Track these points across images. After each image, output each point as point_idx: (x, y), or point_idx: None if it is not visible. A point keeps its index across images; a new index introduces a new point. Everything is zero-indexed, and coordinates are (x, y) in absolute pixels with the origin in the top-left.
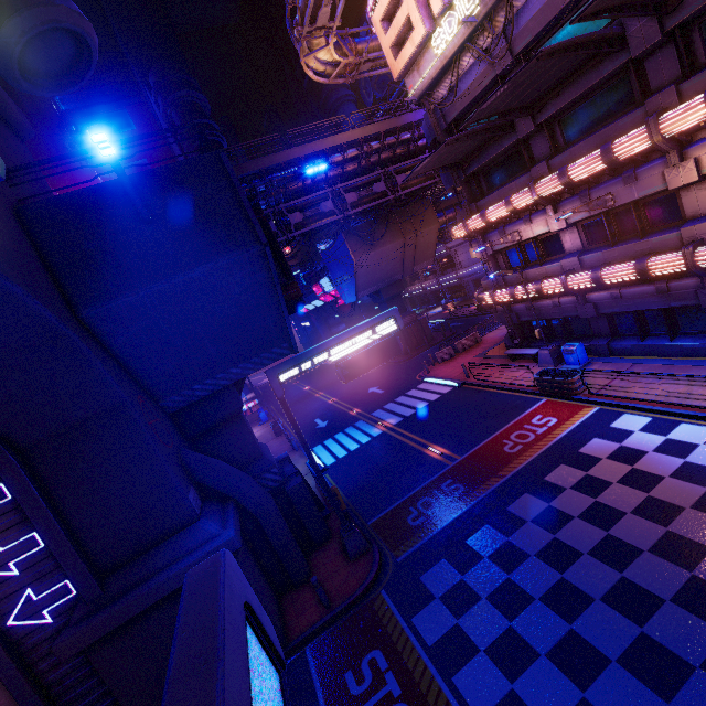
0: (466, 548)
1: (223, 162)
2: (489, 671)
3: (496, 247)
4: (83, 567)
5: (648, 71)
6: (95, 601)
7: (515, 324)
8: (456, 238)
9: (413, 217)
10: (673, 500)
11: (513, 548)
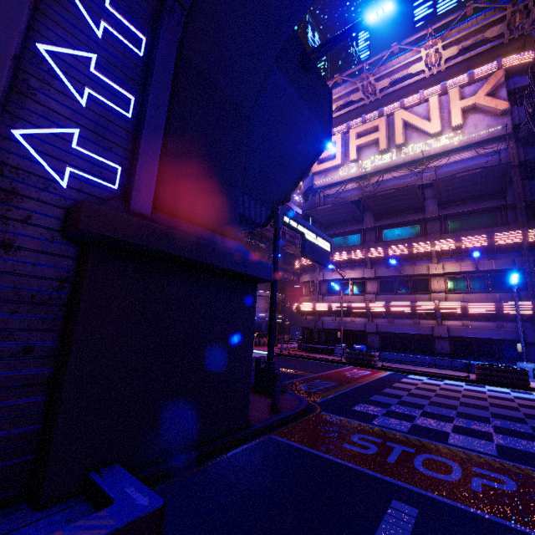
0: (373, 400)
1: (329, 94)
2: (469, 438)
3: (326, 277)
4: (155, 170)
5: (428, 226)
6: (138, 212)
7: (318, 329)
8: (301, 264)
9: (256, 253)
10: (477, 396)
11: (410, 402)
